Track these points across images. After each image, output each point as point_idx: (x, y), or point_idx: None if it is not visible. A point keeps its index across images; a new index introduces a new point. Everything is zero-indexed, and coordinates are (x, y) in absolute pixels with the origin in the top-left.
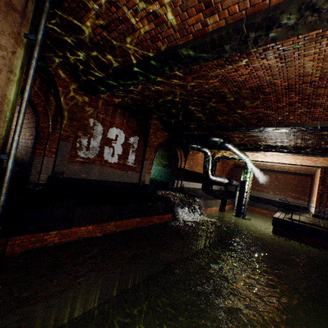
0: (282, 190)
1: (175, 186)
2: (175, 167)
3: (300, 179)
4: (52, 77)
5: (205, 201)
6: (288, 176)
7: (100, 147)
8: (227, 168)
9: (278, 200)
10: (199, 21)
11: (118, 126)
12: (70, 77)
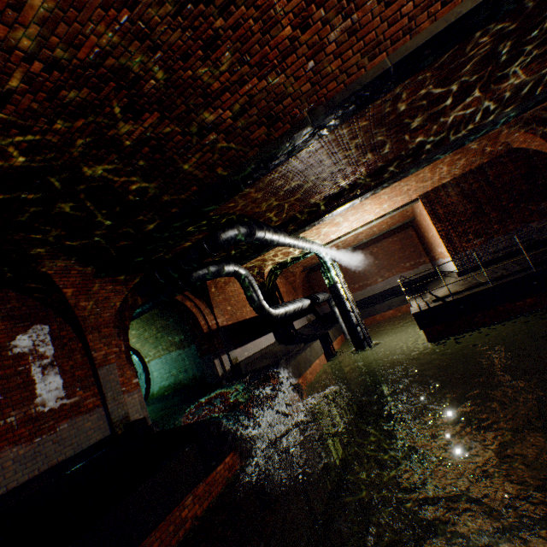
0: (390, 267)
1: (220, 373)
2: (199, 335)
3: (401, 238)
4: None
5: (292, 363)
6: (385, 243)
7: None
8: (298, 282)
9: (395, 284)
10: None
11: None
12: None
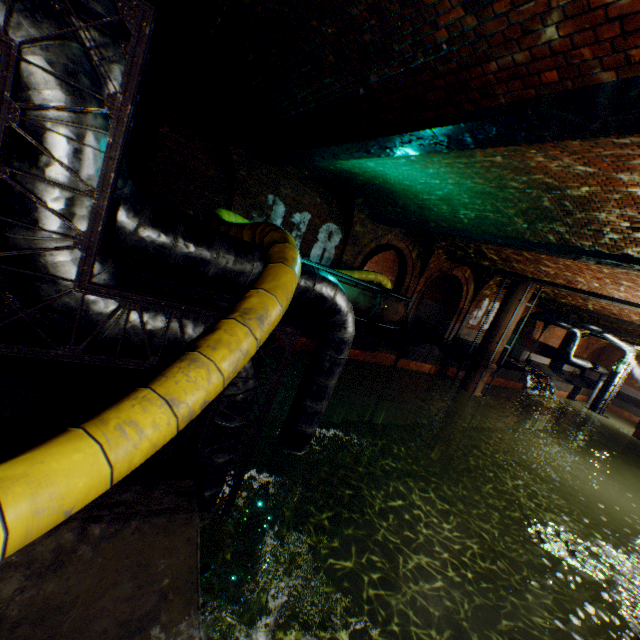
0: None
1: (520, 357)
2: (526, 336)
3: None
4: (485, 280)
5: (554, 382)
6: None
7: (481, 317)
8: (593, 346)
9: None
10: (607, 313)
11: (497, 300)
12: (497, 282)
